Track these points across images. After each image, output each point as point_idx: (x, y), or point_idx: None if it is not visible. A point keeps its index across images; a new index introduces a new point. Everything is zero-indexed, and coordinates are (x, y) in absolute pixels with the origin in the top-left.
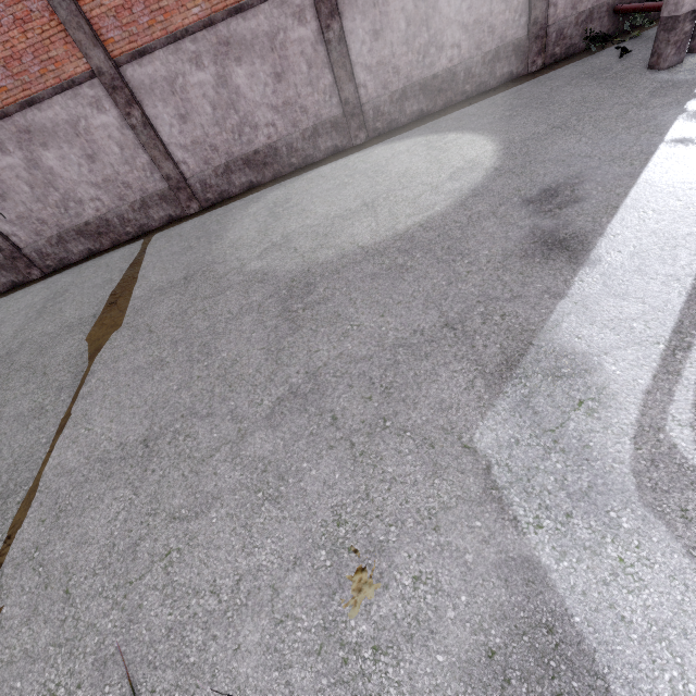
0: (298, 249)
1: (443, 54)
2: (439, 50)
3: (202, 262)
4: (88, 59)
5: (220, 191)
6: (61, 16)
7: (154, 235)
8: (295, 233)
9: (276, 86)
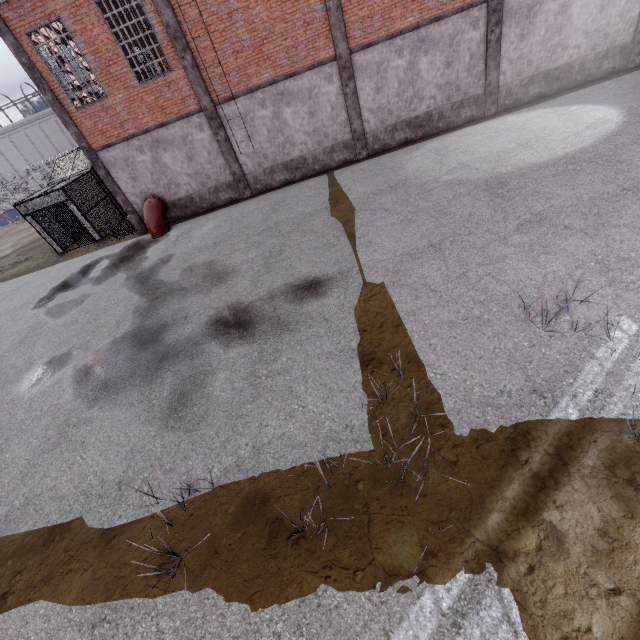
0: (479, 168)
1: (566, 53)
2: (564, 50)
3: (398, 180)
4: (336, 48)
5: (383, 144)
6: (331, 22)
7: (335, 171)
8: (469, 162)
9: (445, 71)
